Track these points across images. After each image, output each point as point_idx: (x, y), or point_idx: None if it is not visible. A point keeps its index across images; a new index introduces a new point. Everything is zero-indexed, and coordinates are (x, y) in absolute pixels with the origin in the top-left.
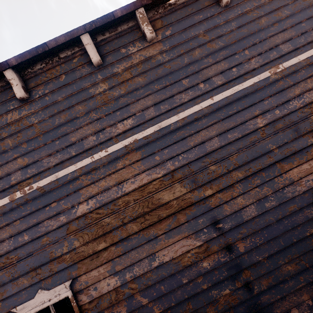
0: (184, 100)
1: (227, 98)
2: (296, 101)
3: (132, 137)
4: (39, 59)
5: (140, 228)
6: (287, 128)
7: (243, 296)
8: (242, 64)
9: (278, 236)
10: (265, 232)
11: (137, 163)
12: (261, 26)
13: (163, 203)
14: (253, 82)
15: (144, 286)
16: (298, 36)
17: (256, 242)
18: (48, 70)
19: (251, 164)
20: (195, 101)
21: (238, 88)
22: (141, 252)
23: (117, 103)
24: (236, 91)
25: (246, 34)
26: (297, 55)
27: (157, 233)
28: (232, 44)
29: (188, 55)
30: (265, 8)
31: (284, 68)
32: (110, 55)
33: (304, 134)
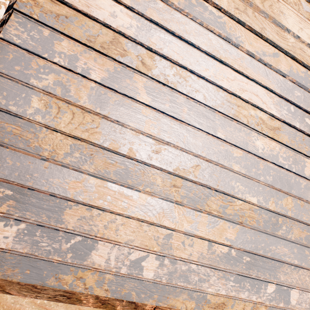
0: None
1: None
2: None
3: None
4: None
5: (230, 11)
6: None
7: (265, 224)
8: None
9: None
10: None
11: None
12: None
13: (281, 22)
14: None
15: (163, 80)
16: None
17: None
18: None
19: None
20: None
21: None
22: (202, 37)
23: None
24: None
25: None
26: None
27: (244, 43)
28: None
29: None
30: None
31: None
32: None
33: None
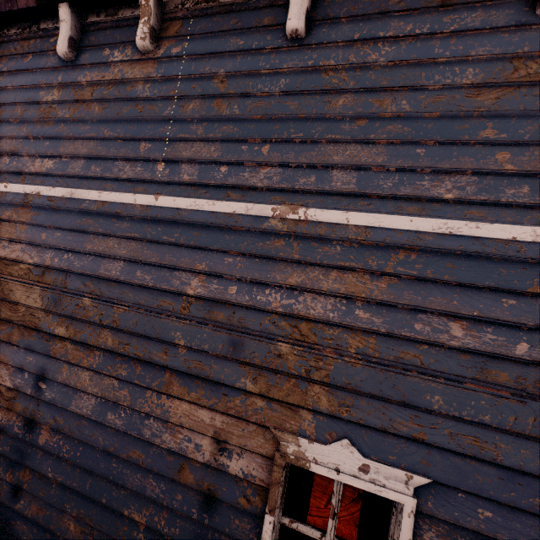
0: (123, 176)
1: (179, 211)
2: (279, 295)
3: (38, 187)
4: (18, 20)
5: None
6: (224, 329)
7: (5, 496)
8: (243, 166)
9: (92, 471)
10: (82, 449)
11: (23, 226)
12: (329, 111)
13: (11, 299)
14: (232, 210)
15: None
16: (387, 171)
17: (61, 450)
18: (23, 40)
19: (136, 339)
20: (135, 187)
21: (204, 205)
22: None
23: (54, 128)
24: (198, 208)
25: (289, 113)
26: (352, 207)
27: None
28: (254, 119)
29: (178, 104)
30: (368, 75)
31: (306, 219)
32: (89, 52)
33: (246, 363)
